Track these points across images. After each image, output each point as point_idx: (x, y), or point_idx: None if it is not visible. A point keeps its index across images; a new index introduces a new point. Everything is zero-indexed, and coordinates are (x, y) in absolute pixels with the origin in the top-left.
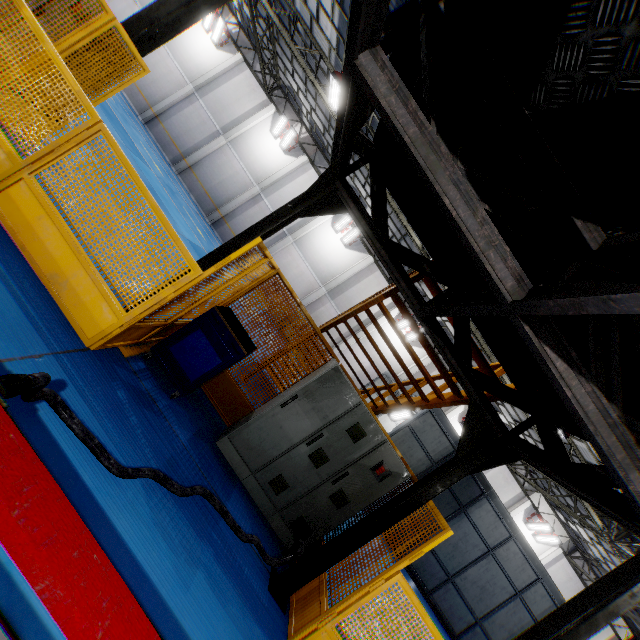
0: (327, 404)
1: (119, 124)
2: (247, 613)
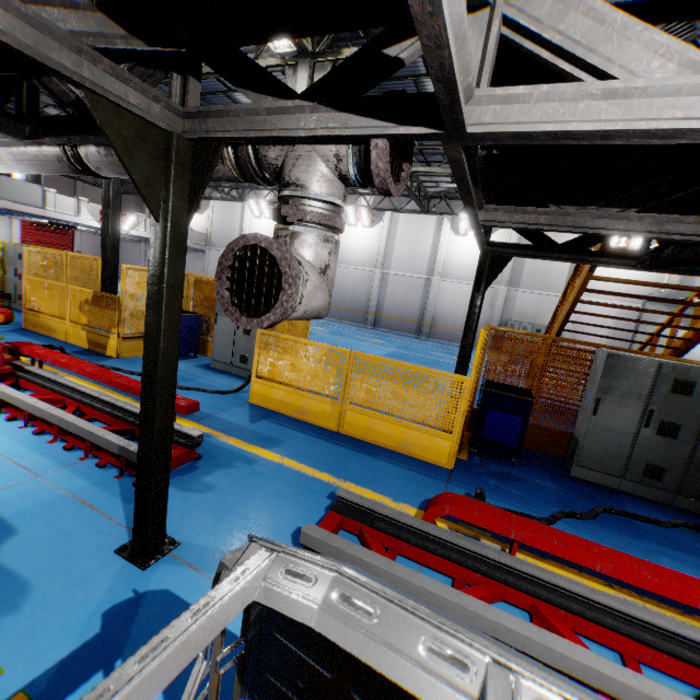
0: (630, 386)
1: None
2: None
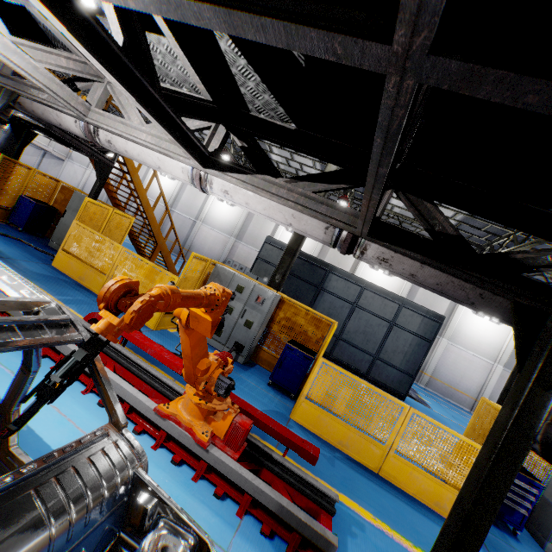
0: (77, 206)
1: None
2: (26, 253)
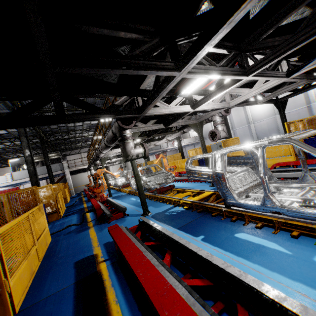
0: None
1: None
2: None
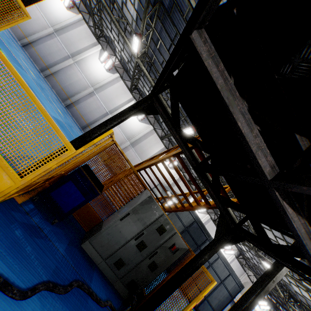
0: (145, 216)
1: (6, 45)
2: None
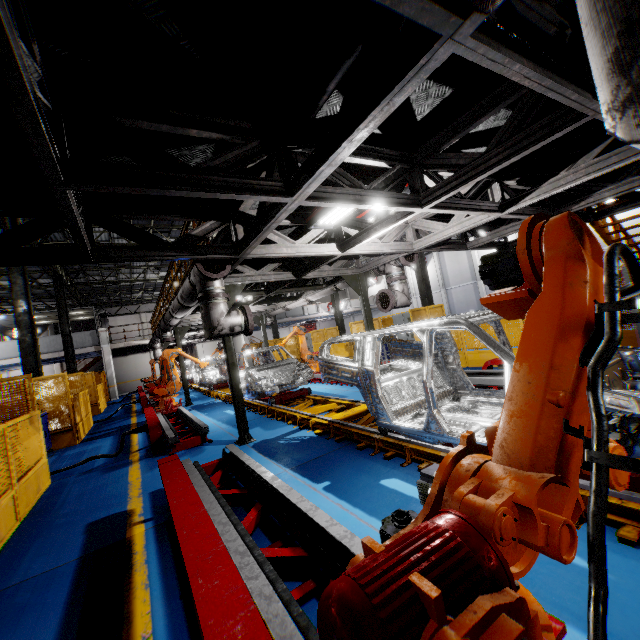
0: None
1: None
2: None
